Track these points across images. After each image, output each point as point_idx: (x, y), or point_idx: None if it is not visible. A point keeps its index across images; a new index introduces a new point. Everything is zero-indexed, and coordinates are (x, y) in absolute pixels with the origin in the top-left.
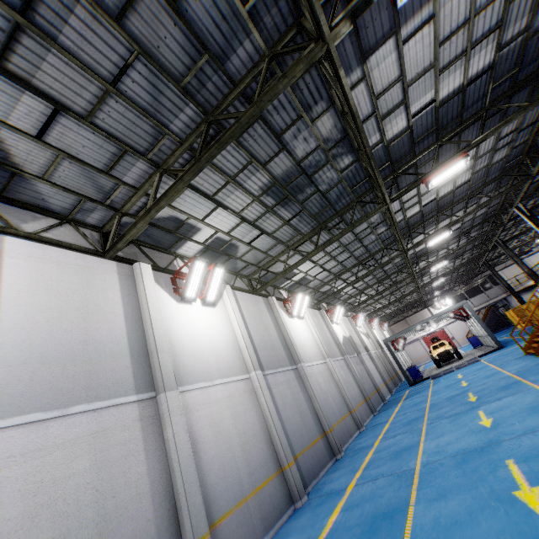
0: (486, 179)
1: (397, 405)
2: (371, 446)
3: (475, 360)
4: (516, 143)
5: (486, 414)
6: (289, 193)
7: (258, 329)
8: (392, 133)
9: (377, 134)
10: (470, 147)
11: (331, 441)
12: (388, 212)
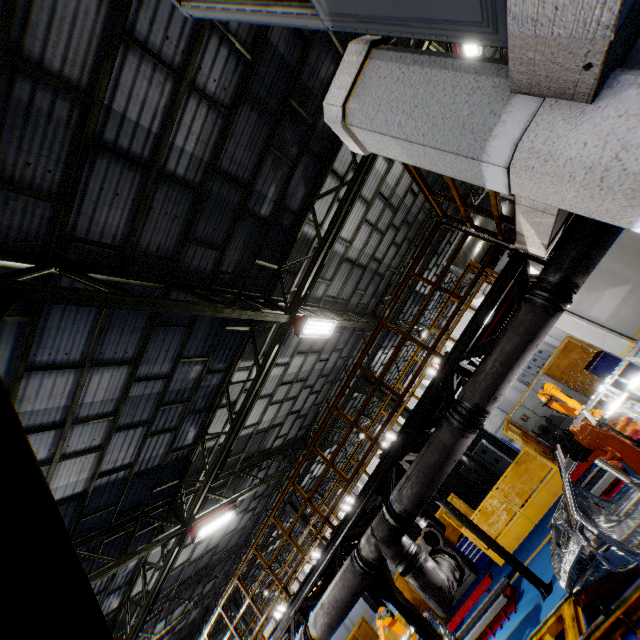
0: None
1: None
2: None
3: None
4: None
5: None
6: None
7: None
8: None
9: None
10: None
11: None
12: None
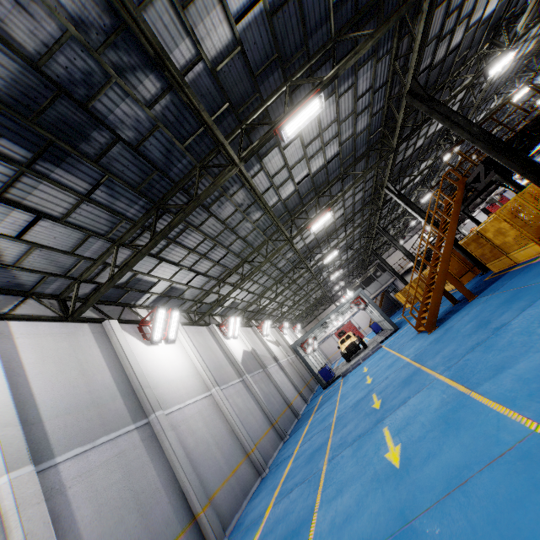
0: (355, 154)
1: (308, 422)
2: (261, 519)
3: (377, 347)
4: (375, 110)
5: (392, 435)
6: (52, 135)
7: (59, 380)
8: (214, 47)
9: (187, 40)
10: (323, 85)
11: (205, 528)
12: (247, 181)
